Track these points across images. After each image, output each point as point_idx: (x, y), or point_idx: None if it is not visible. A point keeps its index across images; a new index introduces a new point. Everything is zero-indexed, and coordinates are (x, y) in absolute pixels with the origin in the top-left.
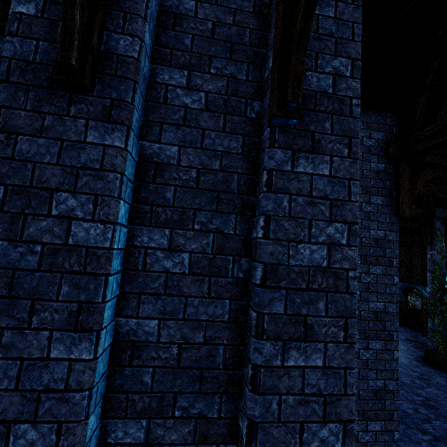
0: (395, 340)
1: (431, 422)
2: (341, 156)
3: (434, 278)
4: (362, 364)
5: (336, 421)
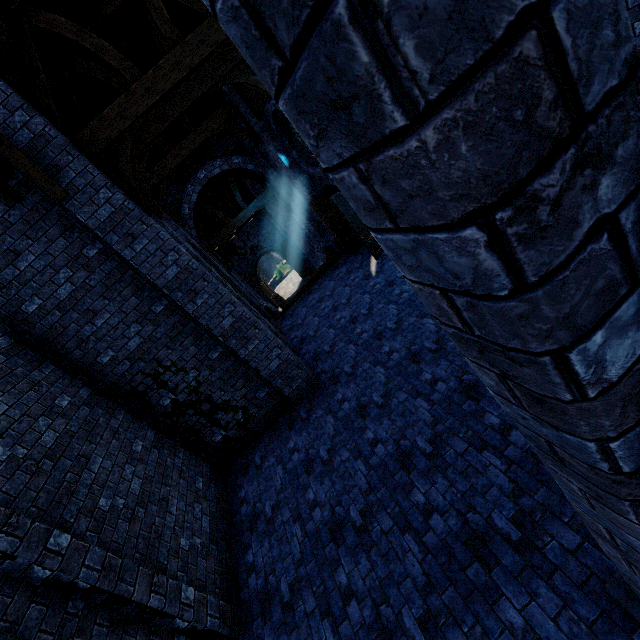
0: (632, 7)
1: None
2: None
3: None
4: None
5: None
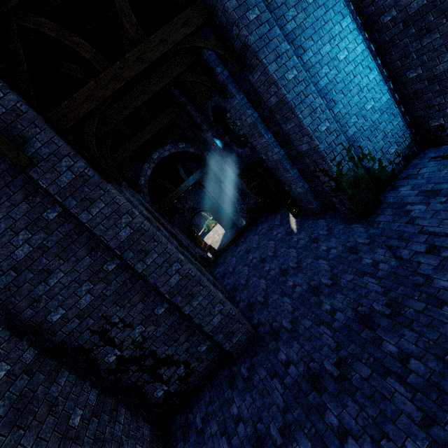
0: None
1: None
2: (258, 64)
3: None
4: None
5: (306, 136)
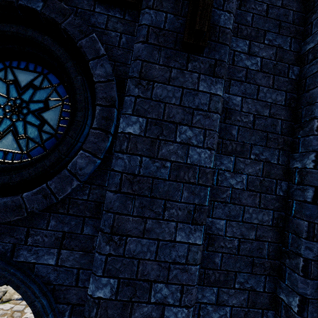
0: None
1: None
2: None
3: None
4: None
5: None
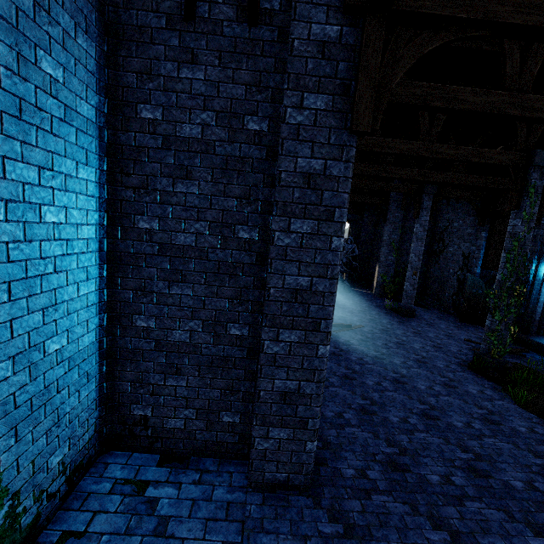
0: (323, 331)
1: (414, 434)
2: None
3: (509, 260)
4: (267, 360)
5: None
